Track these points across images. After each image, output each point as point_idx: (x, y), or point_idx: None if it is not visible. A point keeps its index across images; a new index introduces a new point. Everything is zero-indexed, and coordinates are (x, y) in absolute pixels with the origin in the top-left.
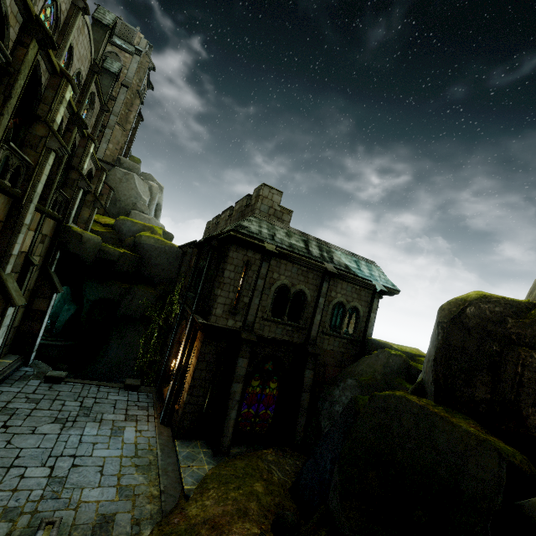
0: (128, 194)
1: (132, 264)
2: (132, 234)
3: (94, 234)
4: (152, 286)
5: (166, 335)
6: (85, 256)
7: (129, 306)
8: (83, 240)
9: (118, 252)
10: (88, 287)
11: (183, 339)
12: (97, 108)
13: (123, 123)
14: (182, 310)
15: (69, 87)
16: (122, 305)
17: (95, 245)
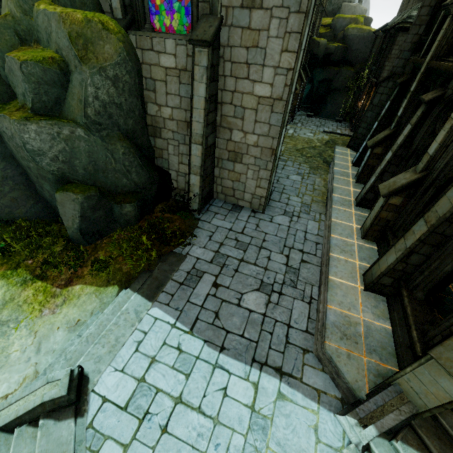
0: None
1: (341, 53)
2: (342, 29)
3: (324, 39)
4: (351, 66)
5: (357, 97)
6: (319, 54)
7: (337, 81)
8: (319, 45)
9: (334, 47)
10: (316, 73)
11: (365, 93)
12: None
13: None
14: (368, 79)
15: None
16: (334, 81)
17: (324, 46)
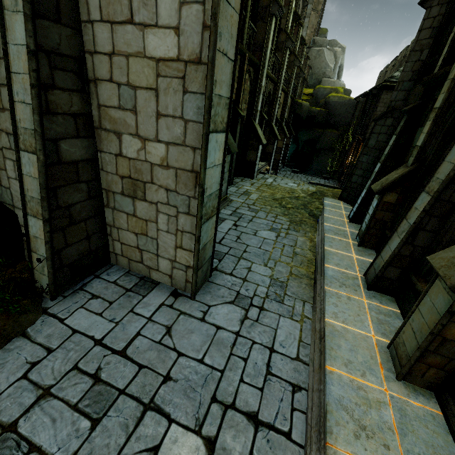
0: (320, 67)
1: (324, 116)
2: (324, 97)
3: (306, 102)
4: (335, 129)
5: (343, 157)
6: (302, 115)
7: (322, 142)
8: (302, 107)
9: (317, 110)
10: (301, 134)
11: (352, 150)
12: (300, 7)
13: (316, 6)
14: (353, 138)
15: (301, 29)
16: (319, 142)
17: (307, 108)
